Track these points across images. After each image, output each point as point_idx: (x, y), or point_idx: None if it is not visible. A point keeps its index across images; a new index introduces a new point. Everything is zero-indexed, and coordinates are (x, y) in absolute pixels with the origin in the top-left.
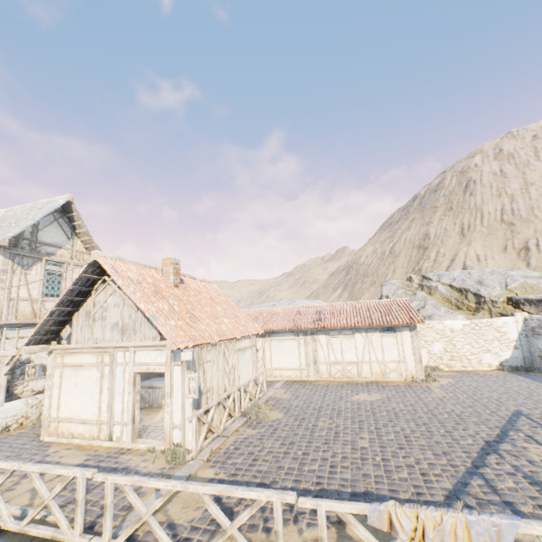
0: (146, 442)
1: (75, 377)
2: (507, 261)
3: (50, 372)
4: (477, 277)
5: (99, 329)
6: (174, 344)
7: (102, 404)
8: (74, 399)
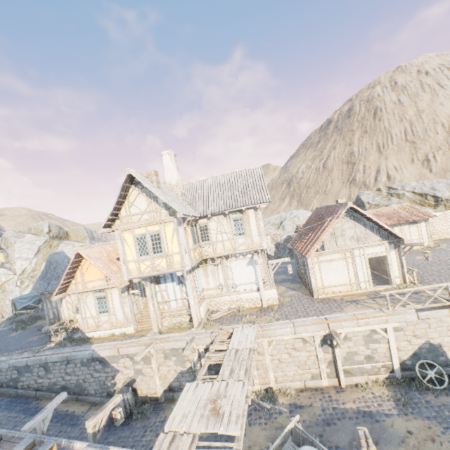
0: (379, 287)
1: (329, 266)
2: (416, 169)
3: (311, 266)
4: (429, 185)
5: (341, 241)
6: (408, 240)
7: (350, 275)
8: (331, 276)
